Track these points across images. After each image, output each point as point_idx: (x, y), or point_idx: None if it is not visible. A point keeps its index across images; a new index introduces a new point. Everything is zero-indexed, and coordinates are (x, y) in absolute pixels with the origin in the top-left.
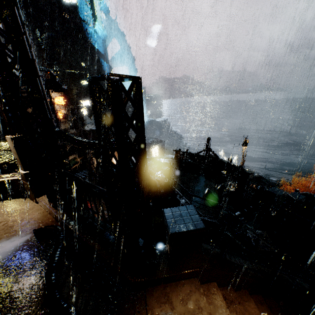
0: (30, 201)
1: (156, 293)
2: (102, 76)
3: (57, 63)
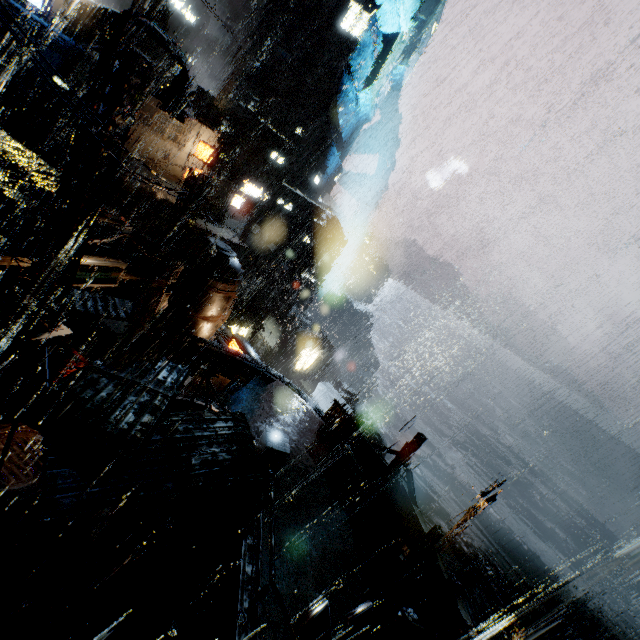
0: None
1: None
2: None
3: (257, 100)
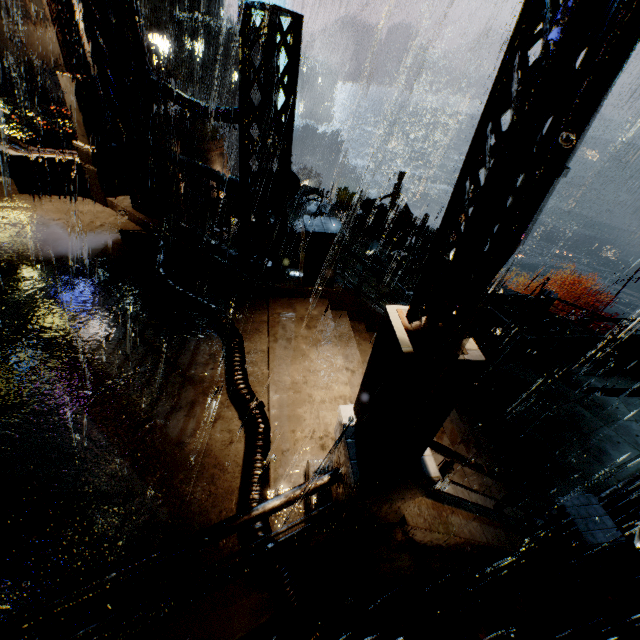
0: (94, 202)
1: (280, 302)
2: (260, 4)
3: None
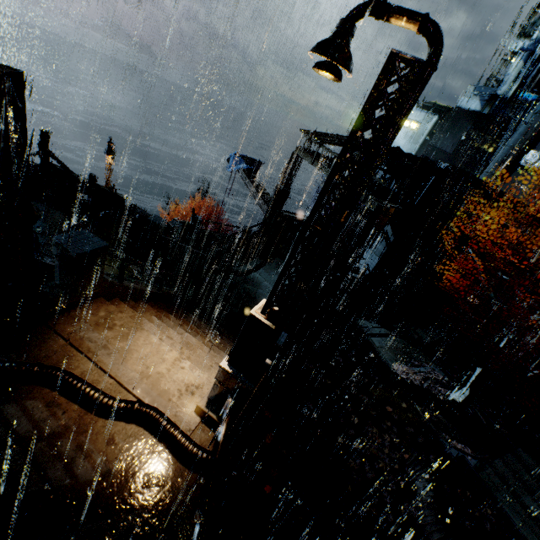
0: None
1: (62, 320)
2: None
3: None
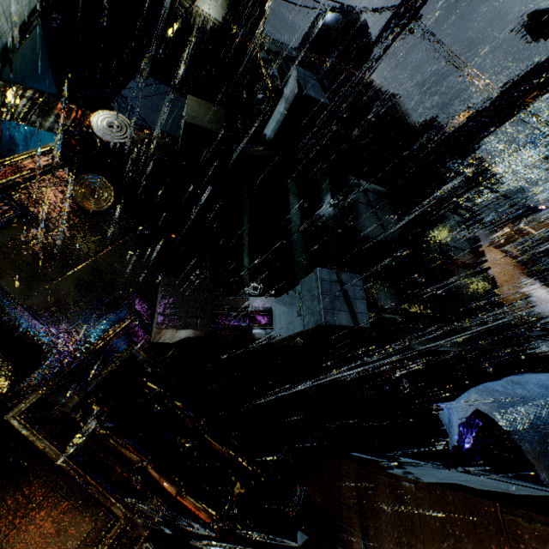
0: (490, 247)
1: None
2: None
3: None
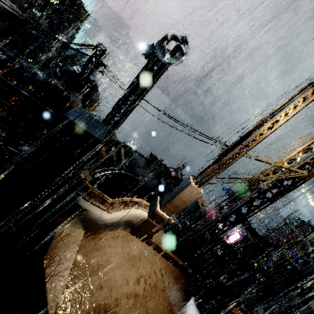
0: (132, 236)
1: None
2: None
3: None
